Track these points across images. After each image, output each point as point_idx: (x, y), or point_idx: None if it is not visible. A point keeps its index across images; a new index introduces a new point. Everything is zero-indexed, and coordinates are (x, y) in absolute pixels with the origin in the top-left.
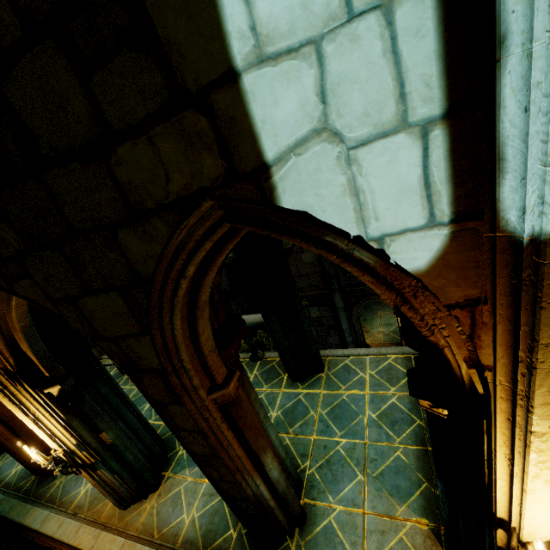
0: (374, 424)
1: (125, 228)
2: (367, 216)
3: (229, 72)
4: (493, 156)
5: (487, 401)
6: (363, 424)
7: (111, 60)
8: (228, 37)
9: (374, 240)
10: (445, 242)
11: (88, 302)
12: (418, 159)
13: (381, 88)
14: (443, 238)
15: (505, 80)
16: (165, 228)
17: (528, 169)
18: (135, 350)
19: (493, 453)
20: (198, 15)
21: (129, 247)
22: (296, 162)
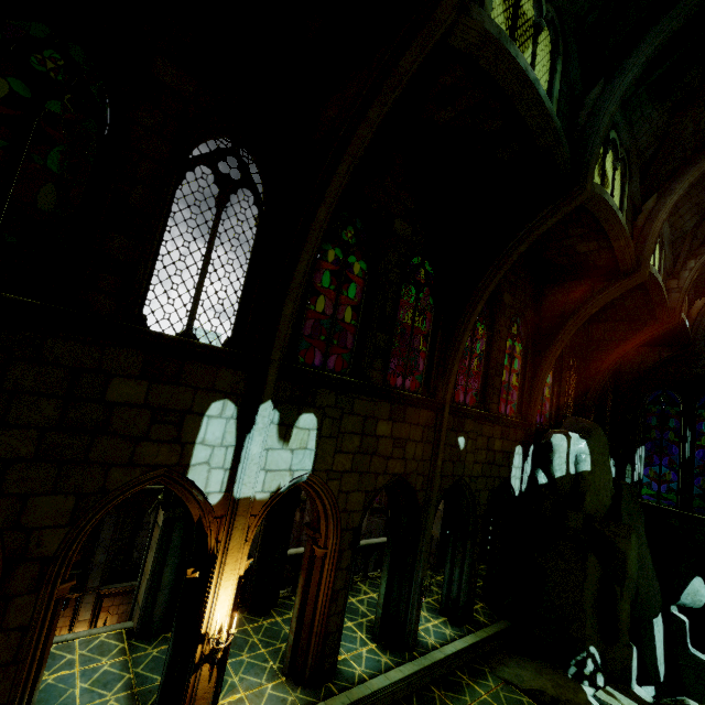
0: (87, 691)
1: (119, 467)
2: (208, 486)
3: (194, 442)
4: (235, 479)
5: (216, 557)
6: (75, 695)
7: (165, 424)
8: (198, 436)
9: (207, 493)
10: (222, 497)
11: (43, 499)
12: (223, 475)
13: (222, 459)
14: (222, 496)
15: (240, 467)
16: (140, 472)
17: (240, 484)
18: (44, 538)
19: (211, 586)
20: (194, 429)
21: (113, 475)
22: (198, 467)
